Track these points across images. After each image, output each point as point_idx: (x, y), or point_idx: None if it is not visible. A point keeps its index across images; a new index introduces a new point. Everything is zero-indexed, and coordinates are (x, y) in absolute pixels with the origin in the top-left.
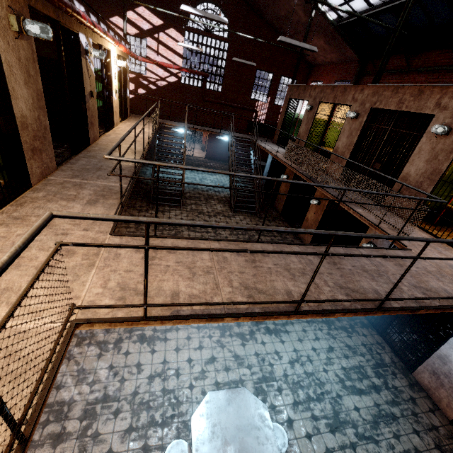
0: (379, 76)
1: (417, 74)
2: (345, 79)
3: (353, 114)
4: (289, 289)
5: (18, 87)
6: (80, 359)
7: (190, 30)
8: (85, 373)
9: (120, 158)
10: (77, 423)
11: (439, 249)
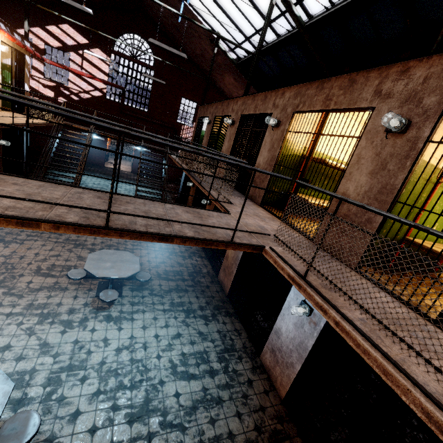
0: (246, 90)
1: None
2: None
3: (231, 121)
4: None
5: None
6: None
7: (116, 53)
8: None
9: None
10: None
11: (265, 219)
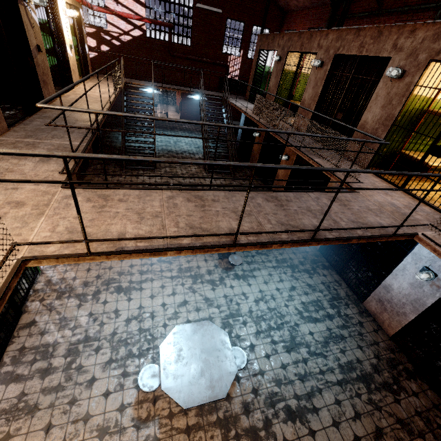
0: (343, 19)
1: (388, 16)
2: (317, 26)
3: (318, 62)
4: (232, 227)
5: None
6: (61, 310)
7: None
8: (67, 320)
9: (54, 106)
10: (62, 360)
11: (386, 191)
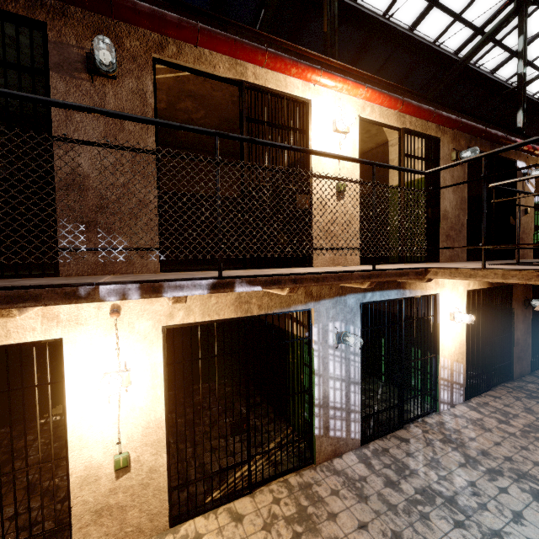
0: None
1: None
2: None
3: None
4: None
5: (447, 193)
6: (438, 452)
7: None
8: (439, 465)
9: (504, 181)
10: (411, 490)
11: None
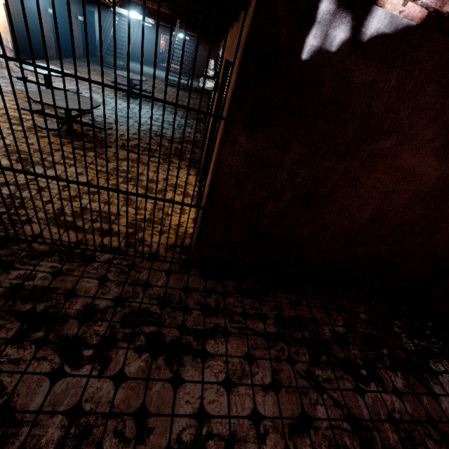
0: None
1: None
2: None
3: None
4: None
5: None
6: None
7: None
8: None
9: None
10: None
11: None
